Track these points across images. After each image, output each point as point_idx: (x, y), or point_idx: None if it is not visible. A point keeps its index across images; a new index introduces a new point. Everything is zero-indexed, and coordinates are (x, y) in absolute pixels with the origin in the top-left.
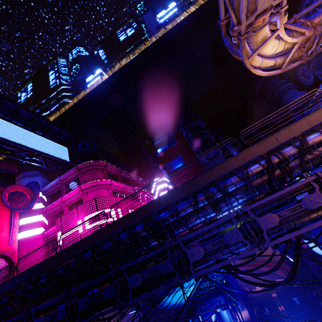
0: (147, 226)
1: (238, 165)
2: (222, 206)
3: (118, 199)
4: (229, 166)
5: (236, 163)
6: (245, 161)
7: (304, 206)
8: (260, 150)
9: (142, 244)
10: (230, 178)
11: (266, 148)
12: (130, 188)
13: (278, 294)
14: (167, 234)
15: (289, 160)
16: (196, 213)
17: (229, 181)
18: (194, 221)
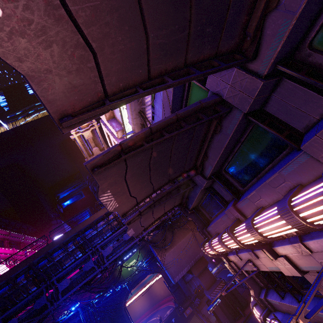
0: (28, 274)
1: (90, 222)
2: (85, 247)
3: (1, 267)
4: (86, 223)
5: (90, 221)
6: (94, 219)
7: (124, 239)
8: (102, 213)
9: (22, 293)
10: (89, 230)
11: (105, 212)
12: (20, 253)
13: (165, 322)
14: (45, 277)
15: (117, 216)
16: (68, 256)
17: (88, 231)
18: (67, 262)
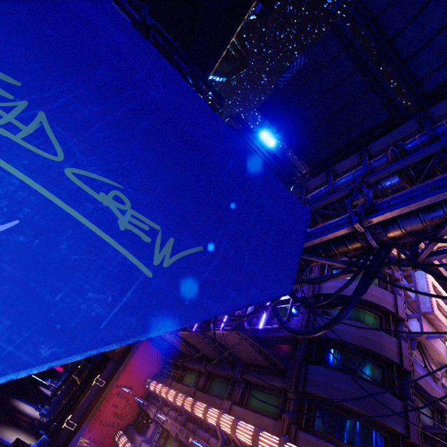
0: None
1: None
2: None
3: None
4: None
5: None
6: None
7: None
8: None
9: None
10: None
11: None
12: None
13: None
14: None
15: None
16: None
17: None
18: None
